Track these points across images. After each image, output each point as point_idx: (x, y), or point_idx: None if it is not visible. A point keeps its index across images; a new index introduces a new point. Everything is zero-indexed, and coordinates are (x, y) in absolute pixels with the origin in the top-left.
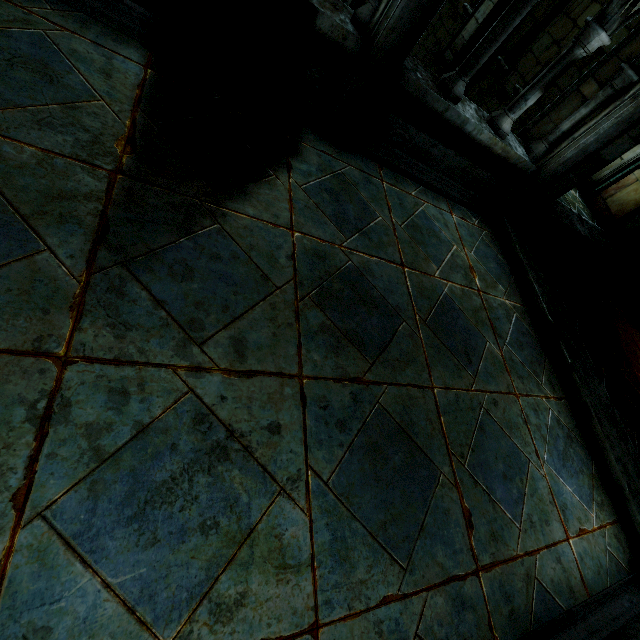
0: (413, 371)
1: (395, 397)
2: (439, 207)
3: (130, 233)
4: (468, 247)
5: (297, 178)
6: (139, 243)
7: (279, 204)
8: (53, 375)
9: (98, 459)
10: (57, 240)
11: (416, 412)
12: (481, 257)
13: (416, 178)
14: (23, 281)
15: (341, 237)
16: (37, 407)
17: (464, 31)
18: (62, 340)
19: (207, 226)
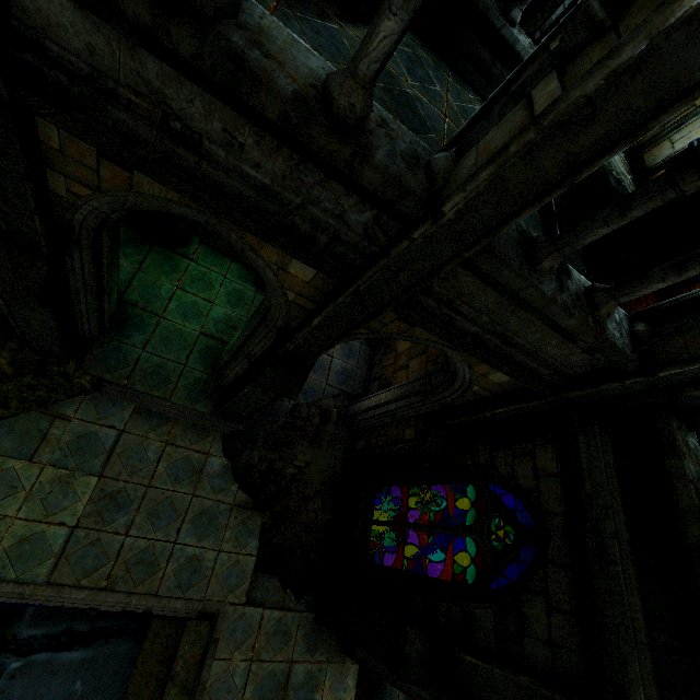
0: None
1: None
2: None
3: (296, 4)
4: None
5: None
6: (299, 9)
7: None
8: None
9: None
10: None
11: None
12: None
13: (476, 90)
14: None
15: (408, 78)
16: None
17: (553, 15)
18: None
19: (332, 24)
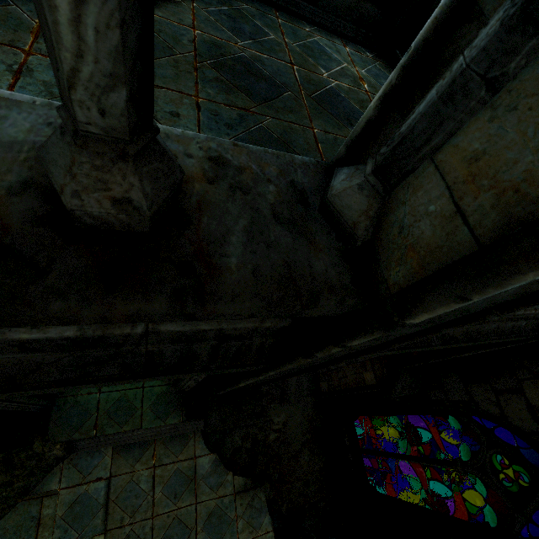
0: (295, 117)
1: (277, 125)
2: (332, 41)
3: None
4: (359, 67)
5: (199, 4)
6: None
7: (183, 15)
8: (22, 57)
9: (51, 96)
10: (21, 3)
11: (295, 136)
12: (372, 75)
13: (310, 20)
14: (1, 16)
15: (236, 40)
16: (13, 67)
17: None
18: (26, 45)
19: None
